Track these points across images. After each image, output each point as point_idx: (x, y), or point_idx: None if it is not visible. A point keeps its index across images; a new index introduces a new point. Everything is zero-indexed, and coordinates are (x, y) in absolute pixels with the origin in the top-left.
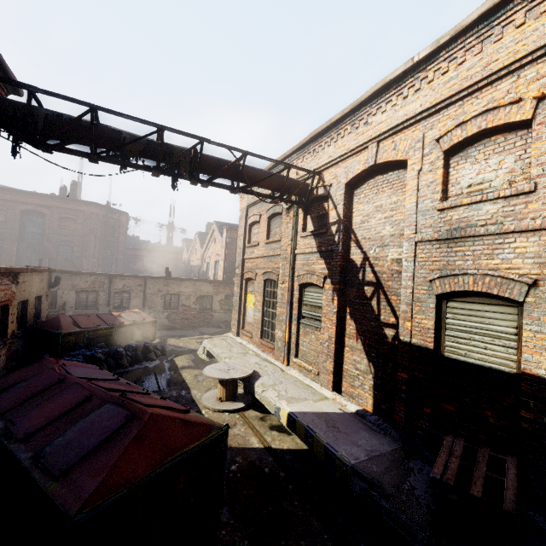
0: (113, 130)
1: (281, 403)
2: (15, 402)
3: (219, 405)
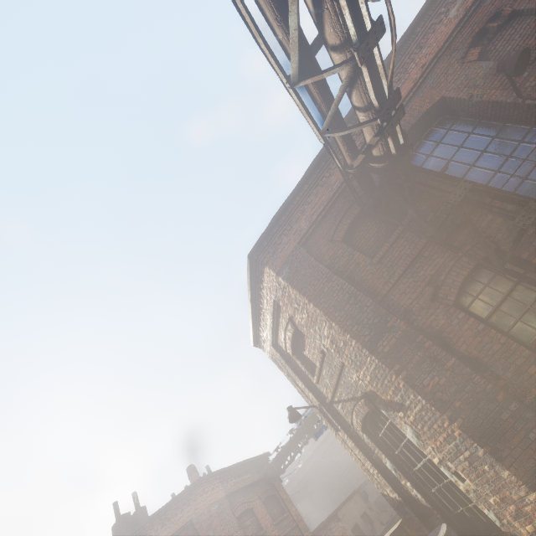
0: (285, 445)
1: None
2: None
3: None
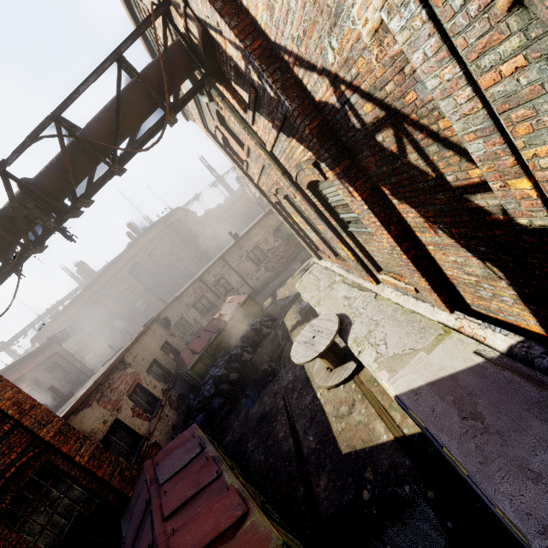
0: None
1: (380, 379)
2: (131, 541)
3: (330, 379)
